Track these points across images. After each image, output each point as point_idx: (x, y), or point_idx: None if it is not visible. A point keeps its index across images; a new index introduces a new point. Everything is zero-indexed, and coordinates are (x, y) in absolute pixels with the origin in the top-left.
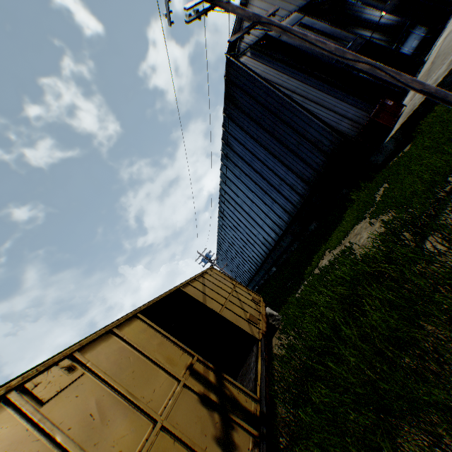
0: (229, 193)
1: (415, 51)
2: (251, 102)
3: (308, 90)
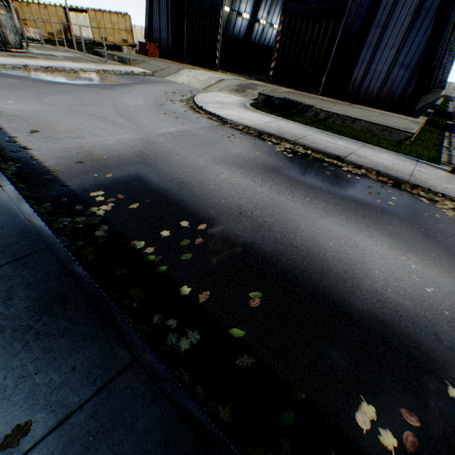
0: None
1: None
2: None
3: None
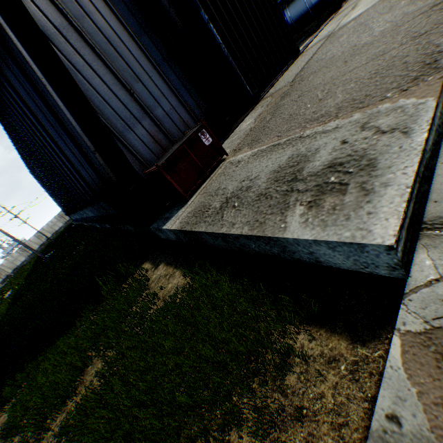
0: None
1: (312, 10)
2: None
3: (91, 2)
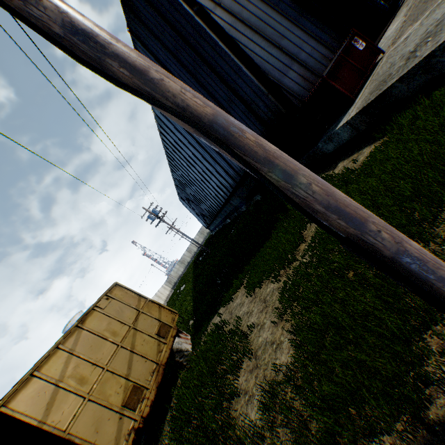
0: (170, 139)
1: None
2: (157, 18)
3: None
